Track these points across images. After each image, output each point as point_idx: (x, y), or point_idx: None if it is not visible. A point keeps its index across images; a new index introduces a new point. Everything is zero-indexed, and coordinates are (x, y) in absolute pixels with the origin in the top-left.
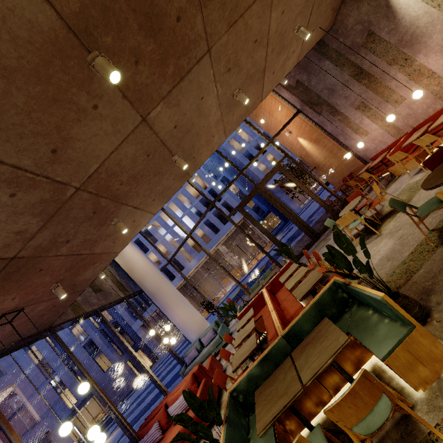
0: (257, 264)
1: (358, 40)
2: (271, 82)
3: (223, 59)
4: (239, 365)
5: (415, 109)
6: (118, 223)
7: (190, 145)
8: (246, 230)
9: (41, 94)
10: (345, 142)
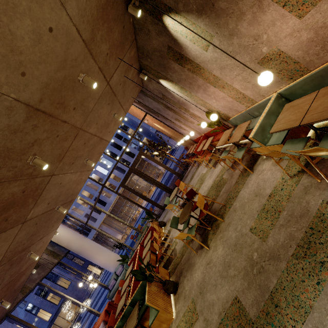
0: (155, 191)
1: (159, 95)
2: (111, 133)
3: (65, 166)
4: (117, 315)
5: (201, 127)
6: (31, 255)
7: (65, 195)
8: (145, 163)
9: None
10: (178, 131)
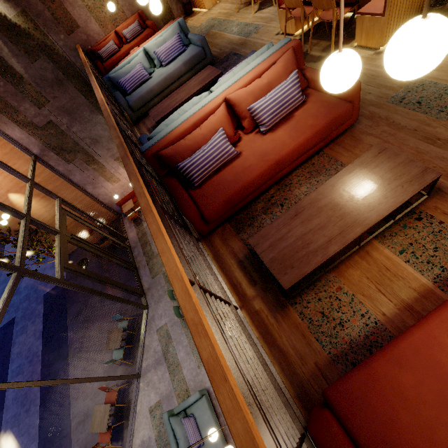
0: None
1: None
2: None
3: None
4: None
5: None
6: None
7: None
8: None
9: None
10: (92, 191)
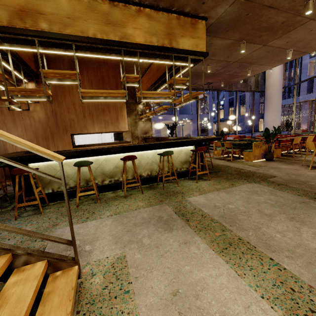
0: None
1: None
2: None
3: None
4: (241, 139)
5: None
6: (248, 70)
7: (305, 44)
8: None
9: (227, 50)
10: None
